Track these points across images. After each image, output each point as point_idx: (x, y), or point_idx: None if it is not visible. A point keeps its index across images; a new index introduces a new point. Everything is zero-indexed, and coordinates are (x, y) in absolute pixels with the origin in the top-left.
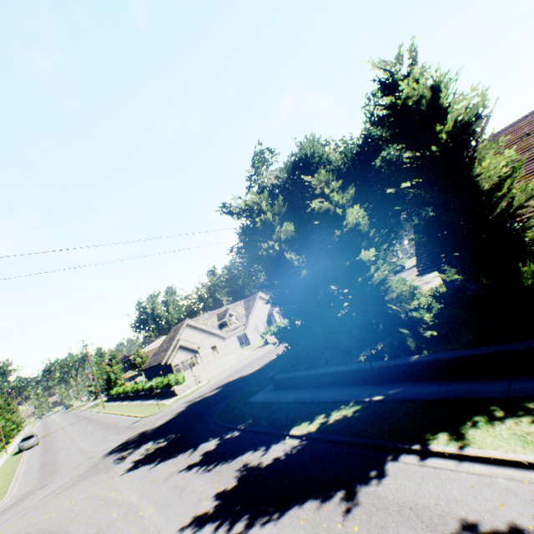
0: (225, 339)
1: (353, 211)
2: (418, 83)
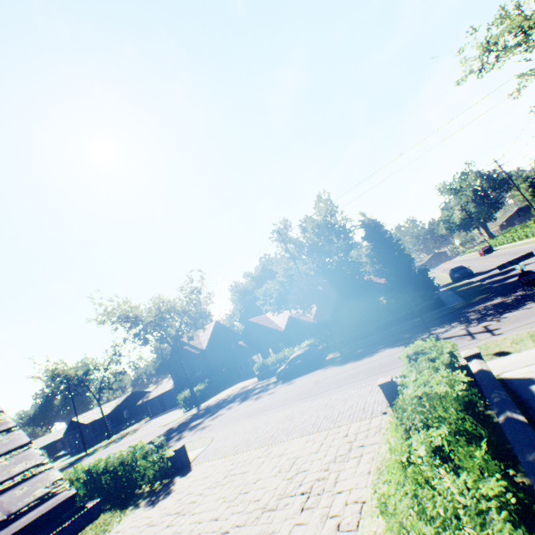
0: None
1: None
2: None
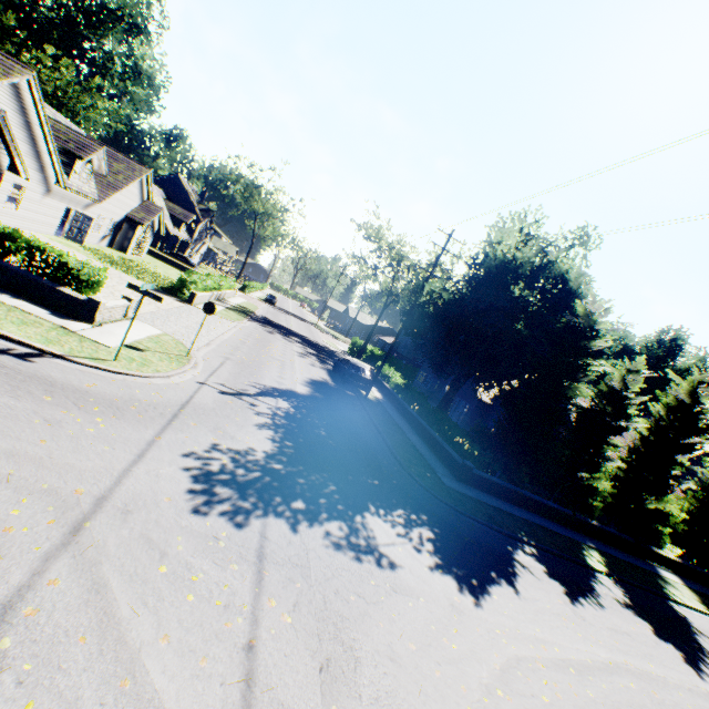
0: (50, 194)
1: (630, 411)
2: (704, 399)
